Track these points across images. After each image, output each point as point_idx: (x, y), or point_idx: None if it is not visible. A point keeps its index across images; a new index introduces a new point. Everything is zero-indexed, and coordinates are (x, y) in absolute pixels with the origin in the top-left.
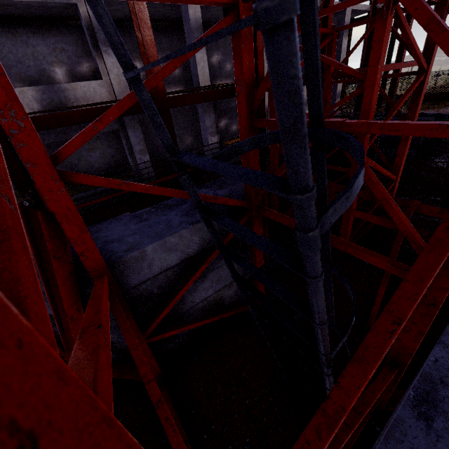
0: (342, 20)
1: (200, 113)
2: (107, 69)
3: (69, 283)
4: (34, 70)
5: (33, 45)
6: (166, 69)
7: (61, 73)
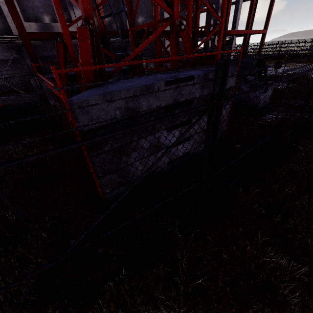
0: (218, 1)
1: (128, 50)
2: (76, 17)
3: (67, 80)
4: (32, 16)
5: (32, 1)
6: (101, 3)
7: (47, 19)
